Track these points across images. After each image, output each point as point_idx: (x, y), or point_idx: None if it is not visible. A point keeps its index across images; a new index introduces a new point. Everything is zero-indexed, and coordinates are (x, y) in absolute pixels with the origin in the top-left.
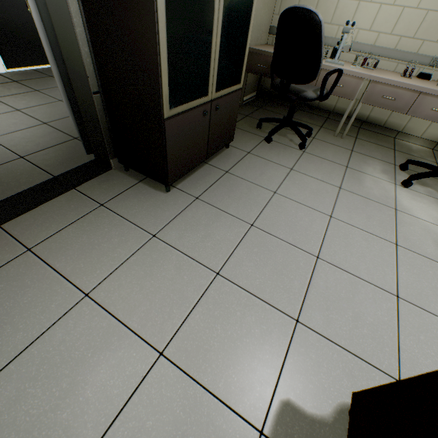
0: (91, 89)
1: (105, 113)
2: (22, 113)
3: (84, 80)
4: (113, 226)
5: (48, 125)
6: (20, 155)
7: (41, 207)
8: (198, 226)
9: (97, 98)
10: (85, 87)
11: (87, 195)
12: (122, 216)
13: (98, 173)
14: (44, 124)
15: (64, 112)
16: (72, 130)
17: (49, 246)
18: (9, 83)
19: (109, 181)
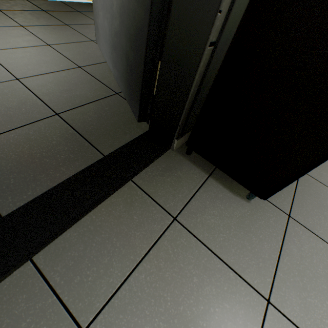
0: (209, 36)
1: (203, 78)
2: (53, 50)
3: (205, 16)
4: (204, 272)
5: (83, 70)
6: (55, 109)
7: (91, 214)
8: (318, 281)
9: (208, 52)
10: (196, 31)
11: (150, 195)
12: (209, 247)
13: (157, 156)
14: (78, 67)
15: (98, 55)
16: (111, 81)
17: (115, 321)
18: (37, 11)
19: (172, 169)
